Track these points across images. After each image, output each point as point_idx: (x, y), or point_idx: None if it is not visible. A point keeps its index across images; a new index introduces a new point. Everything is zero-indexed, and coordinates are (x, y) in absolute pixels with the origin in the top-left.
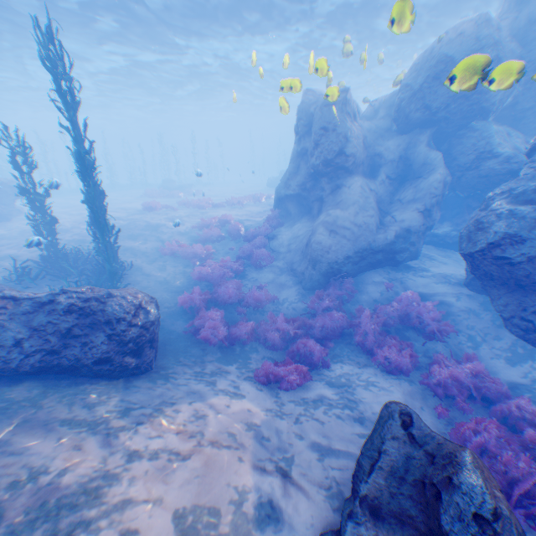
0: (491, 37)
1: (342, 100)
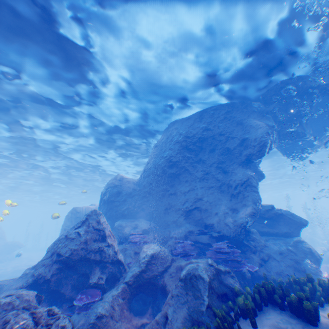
0: (114, 183)
1: (73, 211)
